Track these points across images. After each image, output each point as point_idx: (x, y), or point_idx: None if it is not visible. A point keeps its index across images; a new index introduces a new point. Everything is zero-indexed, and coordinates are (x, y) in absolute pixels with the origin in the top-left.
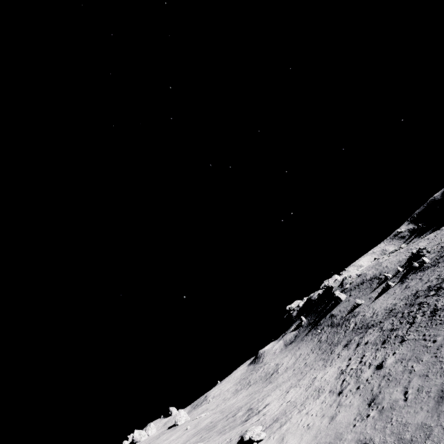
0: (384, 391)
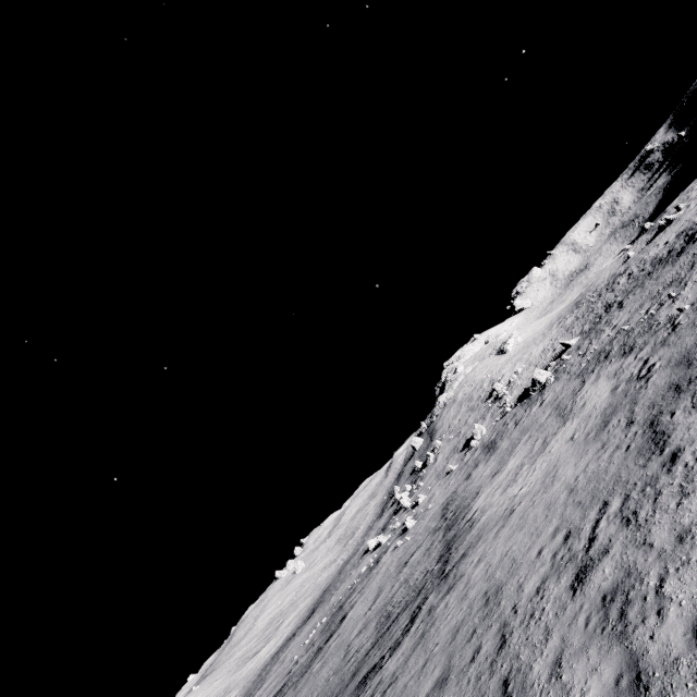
0: None
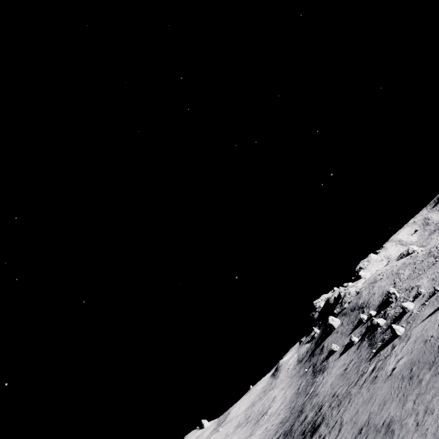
0: None
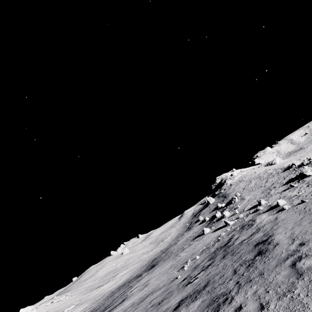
0: None
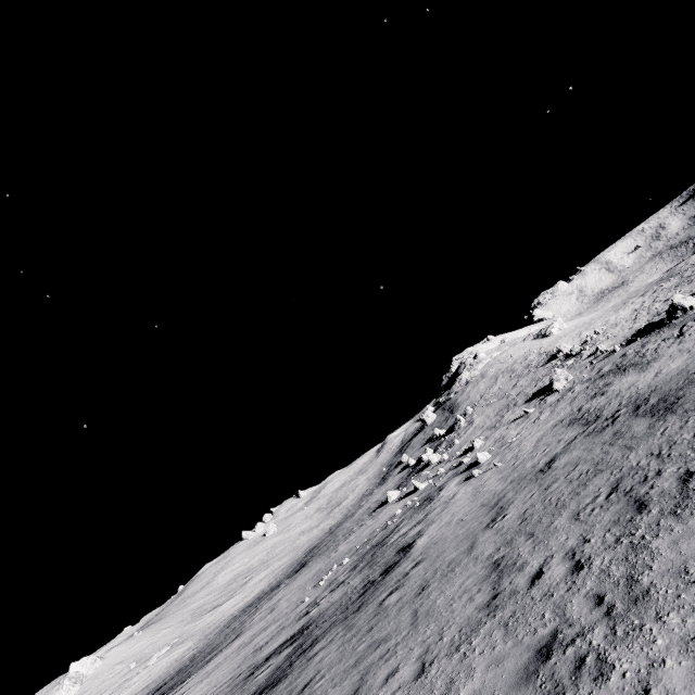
0: (145, 689)
